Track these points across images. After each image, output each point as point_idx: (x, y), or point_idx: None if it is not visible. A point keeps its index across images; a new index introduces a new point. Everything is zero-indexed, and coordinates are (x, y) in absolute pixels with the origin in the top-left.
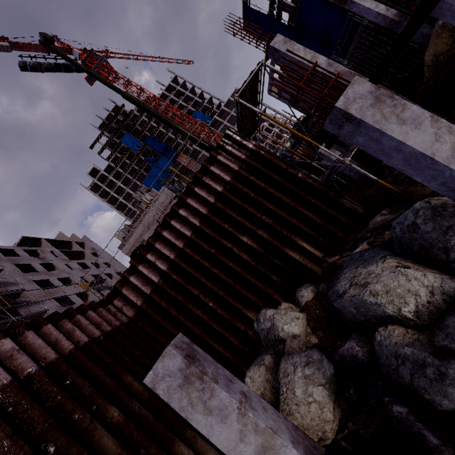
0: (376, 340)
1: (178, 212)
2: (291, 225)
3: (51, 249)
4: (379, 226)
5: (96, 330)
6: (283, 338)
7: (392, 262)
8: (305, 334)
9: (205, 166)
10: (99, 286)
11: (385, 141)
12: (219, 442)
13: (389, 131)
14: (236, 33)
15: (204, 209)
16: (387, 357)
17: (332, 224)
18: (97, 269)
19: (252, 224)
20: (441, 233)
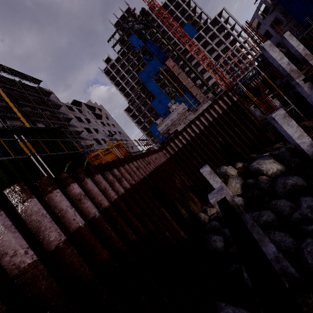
0: (258, 179)
1: (195, 122)
2: (241, 138)
3: (87, 110)
4: (276, 148)
5: (164, 159)
6: (228, 175)
7: (271, 161)
8: (235, 176)
9: (212, 104)
10: (111, 138)
11: (282, 128)
12: (214, 187)
13: (283, 127)
14: (246, 30)
15: (206, 123)
16: (259, 182)
17: (258, 142)
18: (109, 127)
19: (225, 134)
20: (289, 156)
